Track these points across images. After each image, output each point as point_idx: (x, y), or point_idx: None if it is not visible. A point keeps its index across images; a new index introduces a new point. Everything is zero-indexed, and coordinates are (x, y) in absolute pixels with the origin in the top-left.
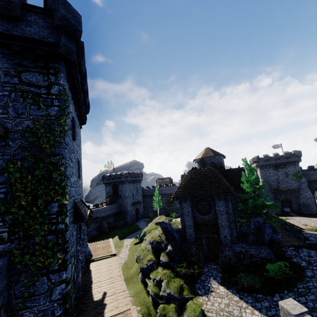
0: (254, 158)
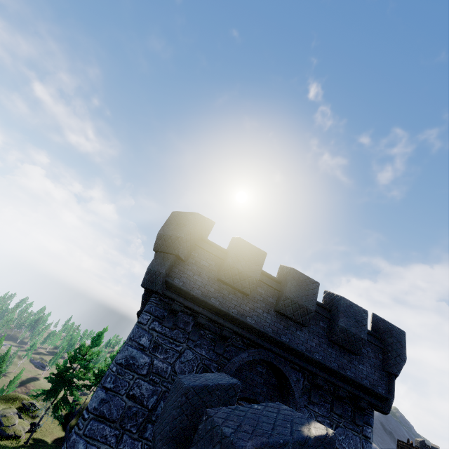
0: (416, 441)
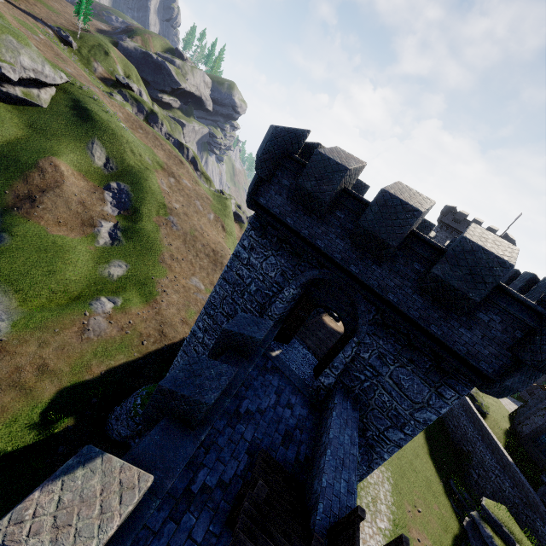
0: None
